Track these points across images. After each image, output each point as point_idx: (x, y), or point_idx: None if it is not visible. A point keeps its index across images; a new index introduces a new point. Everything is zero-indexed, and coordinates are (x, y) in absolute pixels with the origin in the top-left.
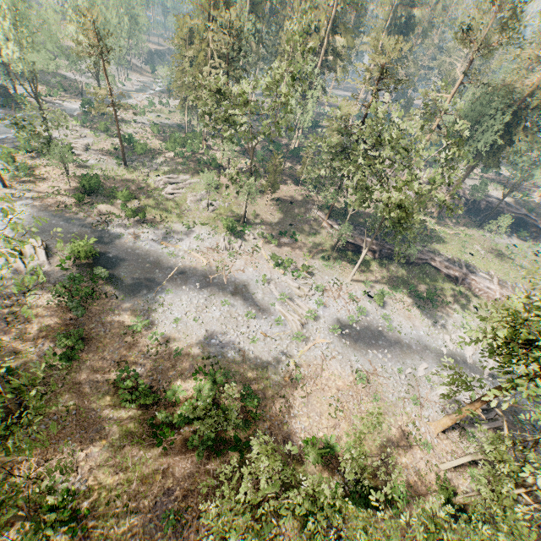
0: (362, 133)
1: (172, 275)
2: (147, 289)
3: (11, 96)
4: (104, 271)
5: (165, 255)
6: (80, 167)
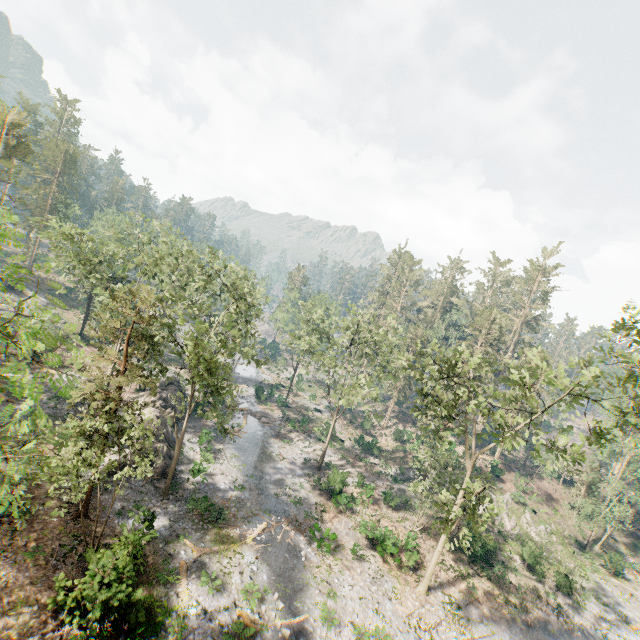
0: None
1: None
2: None
3: (185, 394)
4: None
5: None
6: (397, 509)
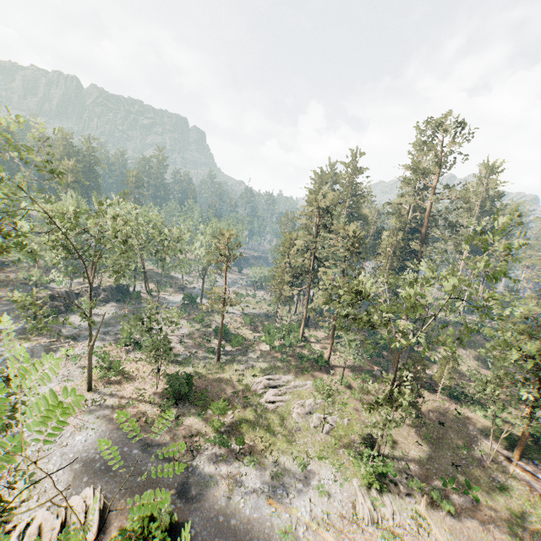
0: None
1: None
2: None
3: (128, 293)
4: None
5: (276, 534)
6: (171, 362)
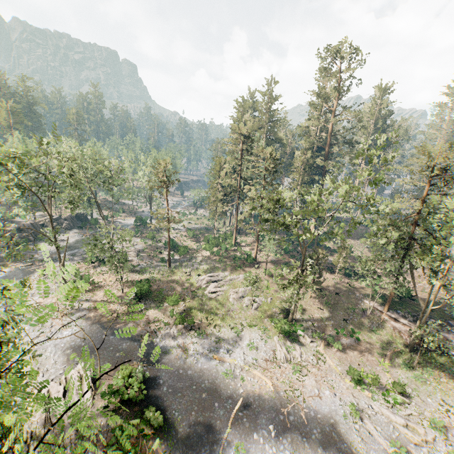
0: (450, 225)
1: (235, 412)
2: (209, 443)
3: (87, 220)
4: (157, 416)
5: (220, 376)
6: (132, 272)
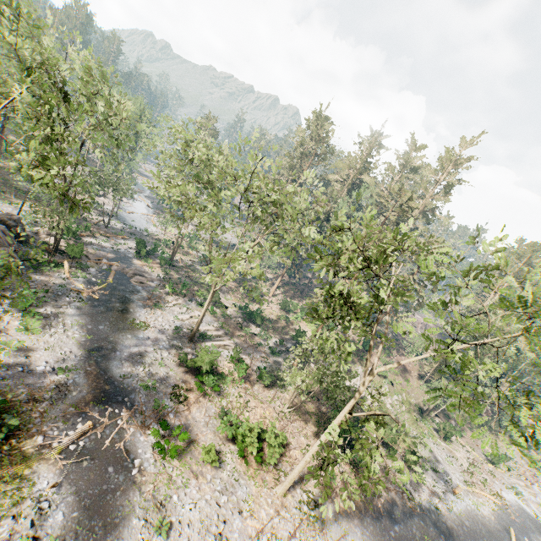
0: None
1: None
2: None
3: (29, 237)
4: None
5: (475, 511)
6: (270, 386)
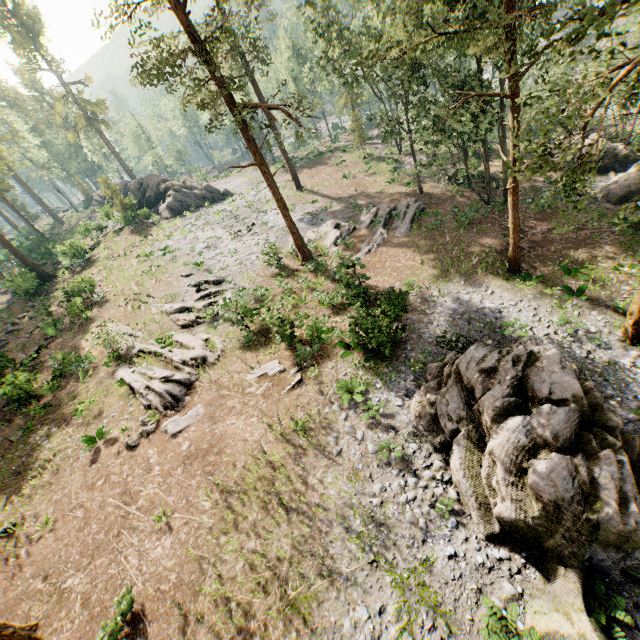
0: None
1: None
2: None
3: None
4: None
5: None
6: None
